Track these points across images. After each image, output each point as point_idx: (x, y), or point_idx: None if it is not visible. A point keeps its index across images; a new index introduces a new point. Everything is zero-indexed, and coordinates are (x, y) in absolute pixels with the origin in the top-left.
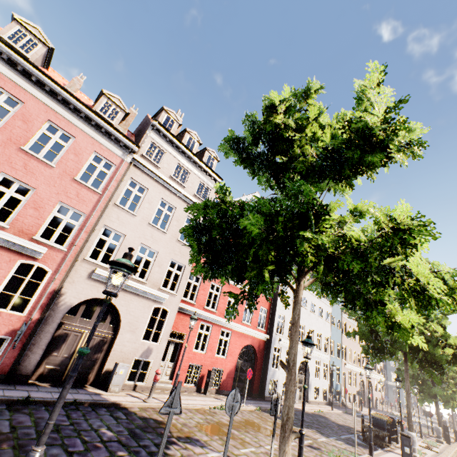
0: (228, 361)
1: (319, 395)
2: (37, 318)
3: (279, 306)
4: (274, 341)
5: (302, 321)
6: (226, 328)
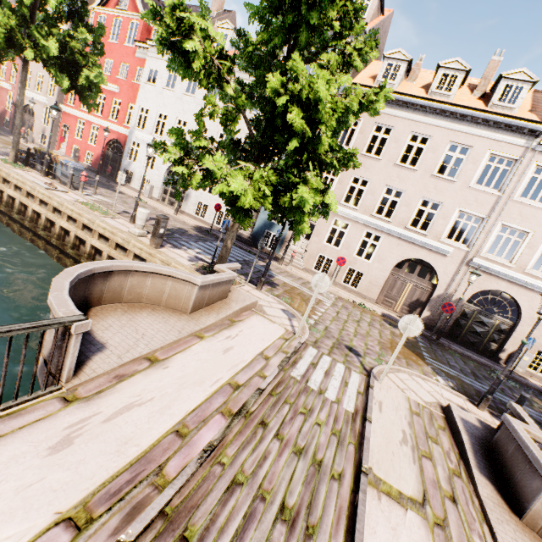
0: (97, 149)
1: (207, 214)
2: (14, 113)
3: (141, 98)
4: (132, 135)
5: (182, 115)
6: (95, 124)
